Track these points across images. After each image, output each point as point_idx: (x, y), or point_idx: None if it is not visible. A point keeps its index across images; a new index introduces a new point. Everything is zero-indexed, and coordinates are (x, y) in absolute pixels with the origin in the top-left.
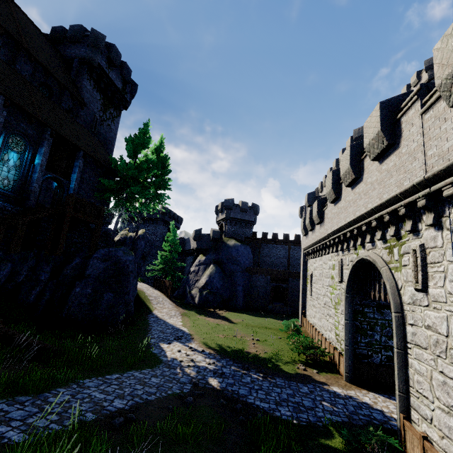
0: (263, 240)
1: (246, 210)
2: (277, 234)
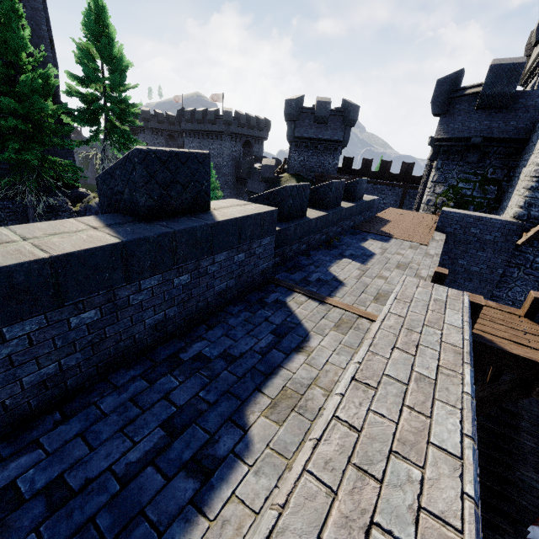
0: (362, 174)
1: (326, 119)
2: (389, 163)
